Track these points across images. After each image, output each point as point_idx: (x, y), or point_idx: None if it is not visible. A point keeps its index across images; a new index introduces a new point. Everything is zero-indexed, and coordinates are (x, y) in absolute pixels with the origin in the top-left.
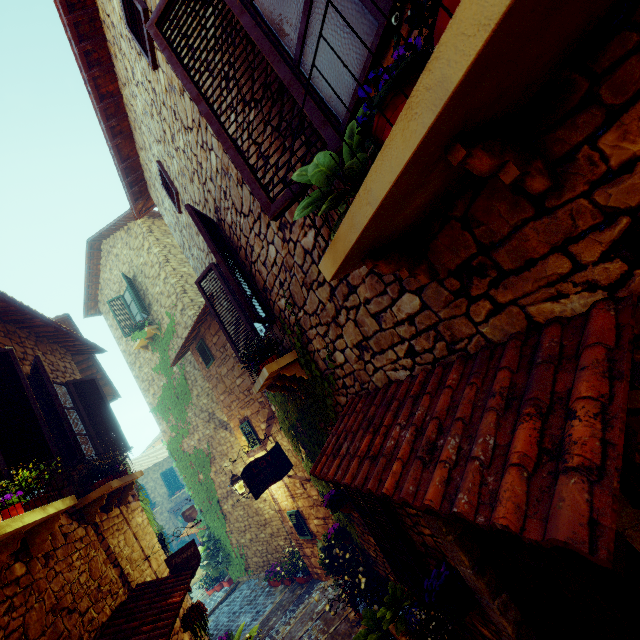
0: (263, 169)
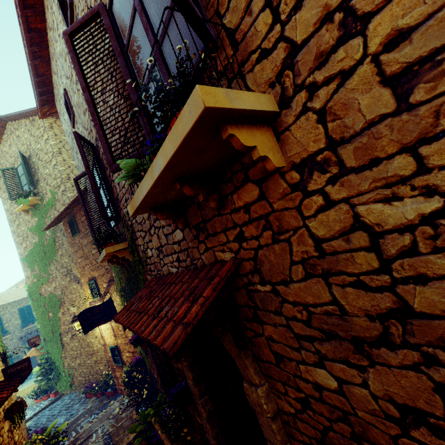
0: (124, 133)
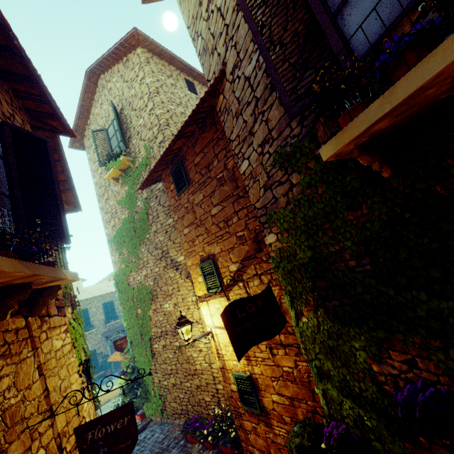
0: None
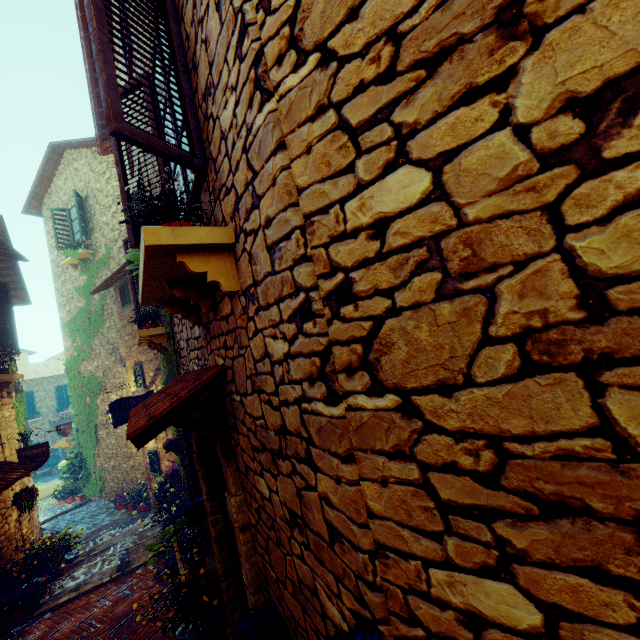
0: None
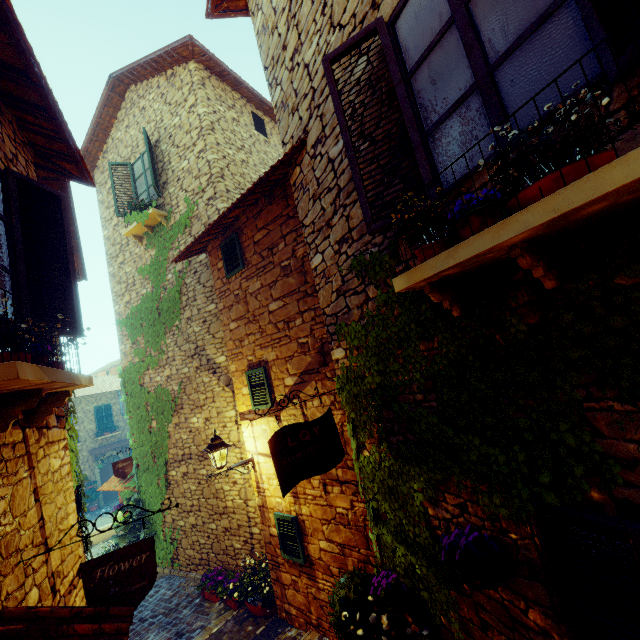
0: None
